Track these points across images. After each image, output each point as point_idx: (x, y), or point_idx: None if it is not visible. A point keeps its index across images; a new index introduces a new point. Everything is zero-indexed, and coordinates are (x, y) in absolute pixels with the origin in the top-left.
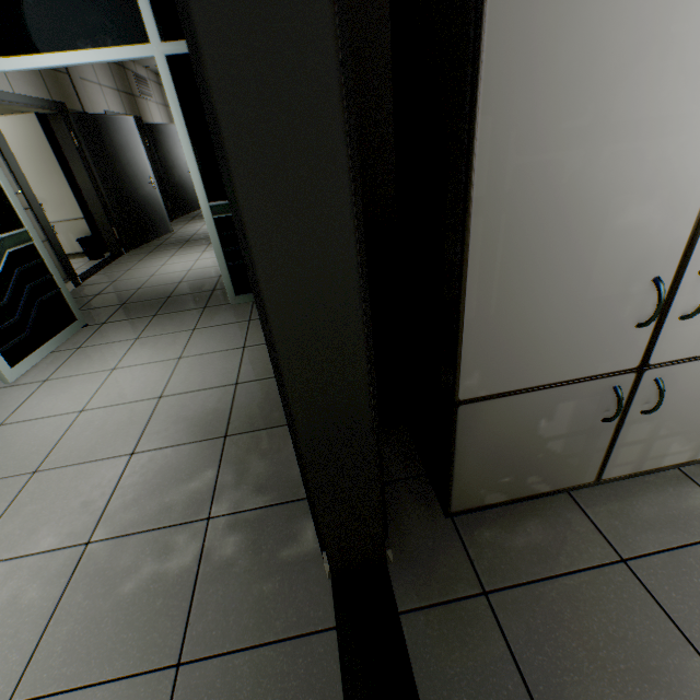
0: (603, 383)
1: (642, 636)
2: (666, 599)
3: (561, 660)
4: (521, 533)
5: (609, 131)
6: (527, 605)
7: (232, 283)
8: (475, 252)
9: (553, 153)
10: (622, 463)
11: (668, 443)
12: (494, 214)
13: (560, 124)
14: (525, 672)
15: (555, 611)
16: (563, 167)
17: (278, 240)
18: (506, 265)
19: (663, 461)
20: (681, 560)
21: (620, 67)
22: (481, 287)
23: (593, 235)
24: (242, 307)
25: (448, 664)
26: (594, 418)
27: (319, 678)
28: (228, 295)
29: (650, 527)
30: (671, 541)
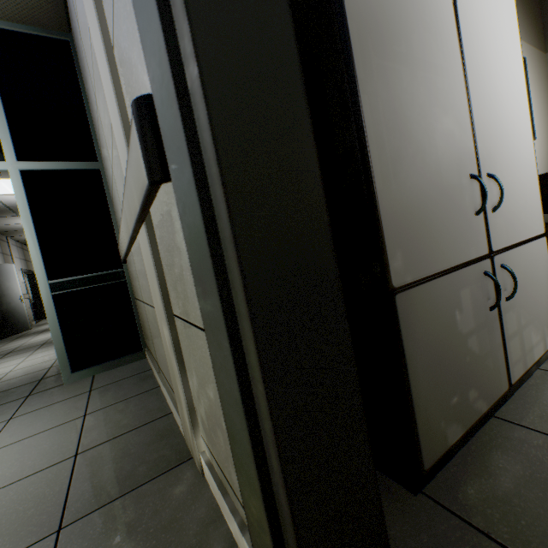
0: (477, 268)
1: None
2: None
3: None
4: (498, 472)
5: (416, 62)
6: None
7: (68, 359)
8: (368, 125)
9: (394, 64)
10: (515, 360)
11: (529, 333)
12: (373, 97)
13: (391, 46)
14: None
15: None
16: (401, 76)
17: (218, 3)
18: (391, 143)
19: (533, 354)
20: None
21: (408, 26)
22: (380, 159)
23: (431, 132)
24: (79, 383)
25: None
26: (484, 307)
27: None
28: (61, 374)
29: None
30: None
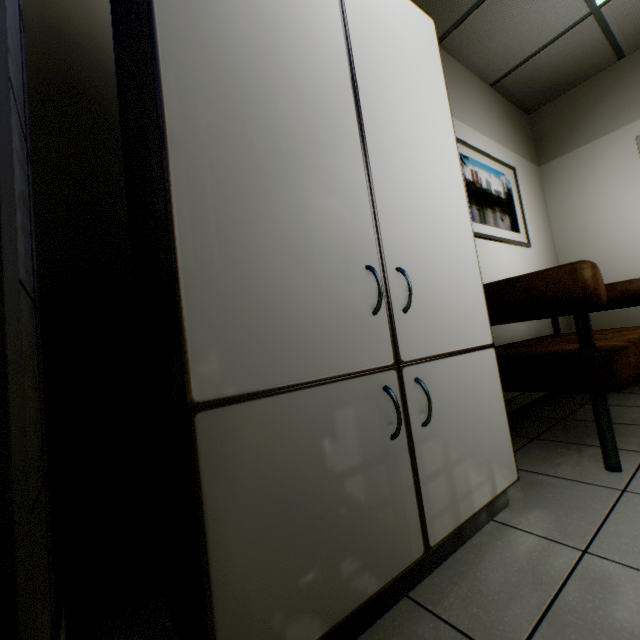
0: (371, 381)
1: None
2: None
3: None
4: None
5: (283, 131)
6: None
7: None
8: (180, 186)
9: (242, 127)
10: (439, 510)
11: (465, 471)
12: (196, 156)
13: (241, 108)
14: None
15: None
16: (254, 142)
17: None
18: (222, 213)
19: (473, 500)
20: (563, 623)
21: (275, 93)
22: (196, 229)
23: (300, 210)
24: None
25: None
26: (382, 435)
27: None
28: None
29: (509, 596)
30: (538, 603)
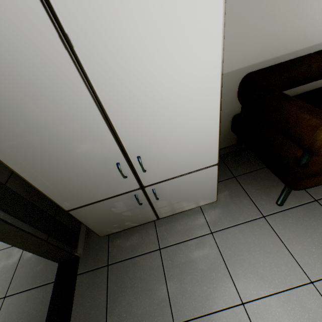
0: (128, 194)
1: (151, 278)
2: (166, 263)
3: (122, 288)
4: (130, 240)
5: (40, 127)
6: (120, 269)
7: None
8: (21, 172)
9: (21, 139)
10: (165, 212)
11: (181, 204)
12: (16, 161)
13: (12, 130)
14: (109, 293)
15: (127, 271)
16: (31, 142)
17: None
18: (41, 173)
19: (184, 208)
20: (180, 247)
21: (19, 107)
22: (37, 181)
23: (71, 157)
24: None
25: (86, 292)
26: (136, 204)
27: (46, 299)
28: None
29: (176, 234)
30: (180, 240)
